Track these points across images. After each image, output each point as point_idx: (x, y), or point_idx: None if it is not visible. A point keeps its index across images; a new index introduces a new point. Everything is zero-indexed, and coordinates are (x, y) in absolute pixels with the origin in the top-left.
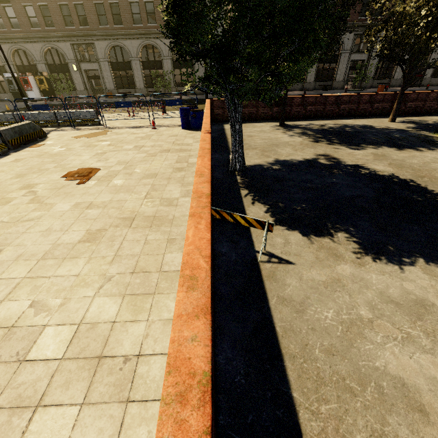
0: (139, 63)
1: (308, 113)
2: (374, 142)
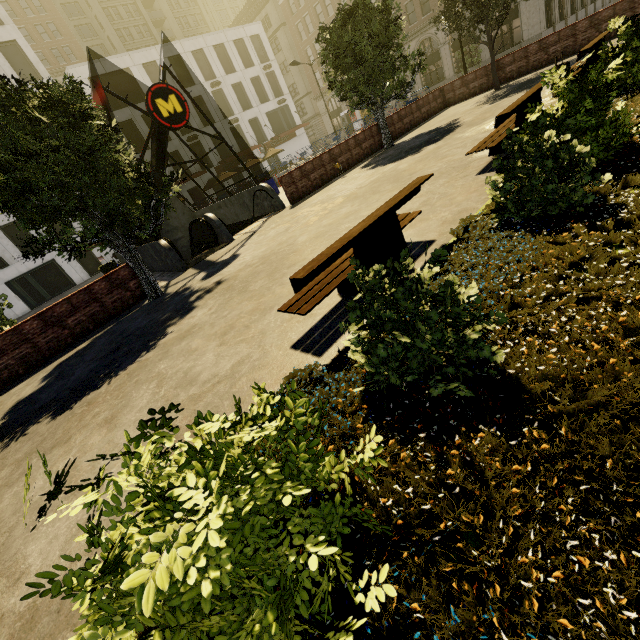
0: (449, 47)
1: (553, 55)
2: (532, 85)
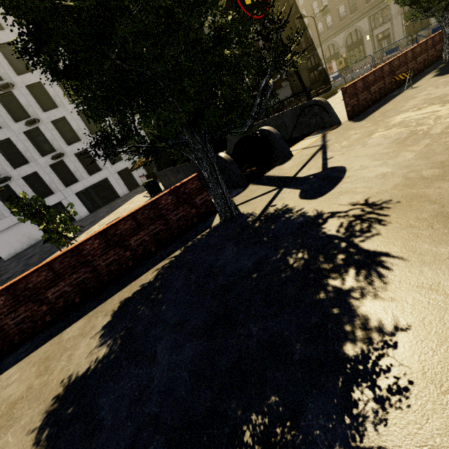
0: None
1: None
2: None
